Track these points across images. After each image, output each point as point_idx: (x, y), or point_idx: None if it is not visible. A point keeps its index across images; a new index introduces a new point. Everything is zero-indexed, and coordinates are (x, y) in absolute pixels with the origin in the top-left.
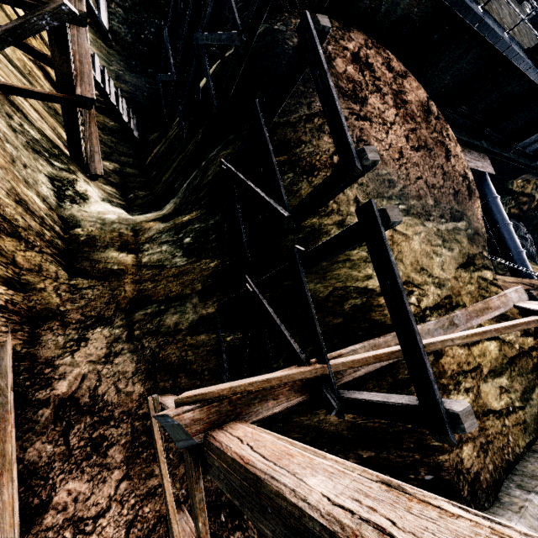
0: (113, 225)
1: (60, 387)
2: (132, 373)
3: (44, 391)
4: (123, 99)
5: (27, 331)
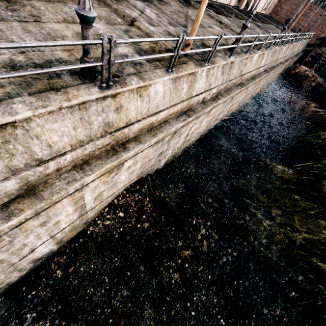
0: None
1: None
2: None
3: None
4: None
5: None
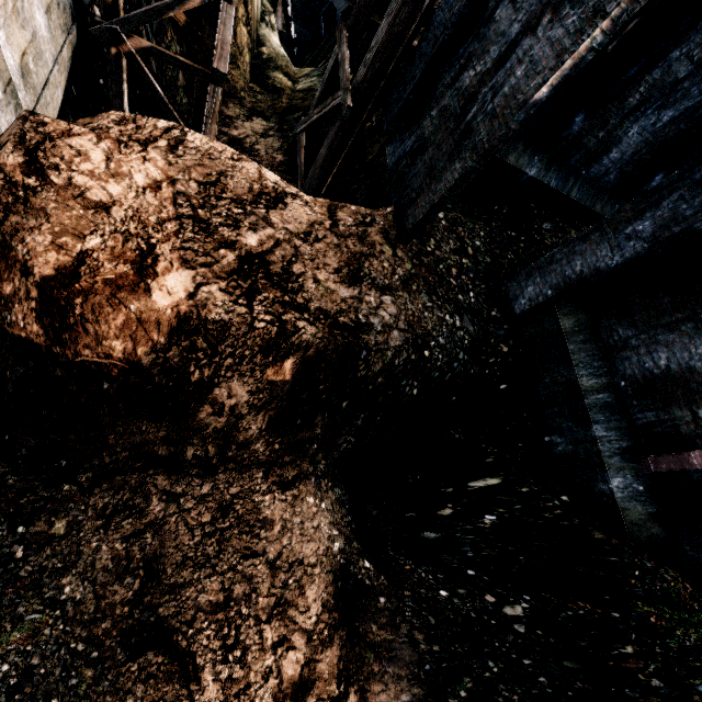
0: (283, 58)
1: (234, 132)
2: (278, 148)
3: (225, 128)
4: (293, 25)
5: (223, 92)
